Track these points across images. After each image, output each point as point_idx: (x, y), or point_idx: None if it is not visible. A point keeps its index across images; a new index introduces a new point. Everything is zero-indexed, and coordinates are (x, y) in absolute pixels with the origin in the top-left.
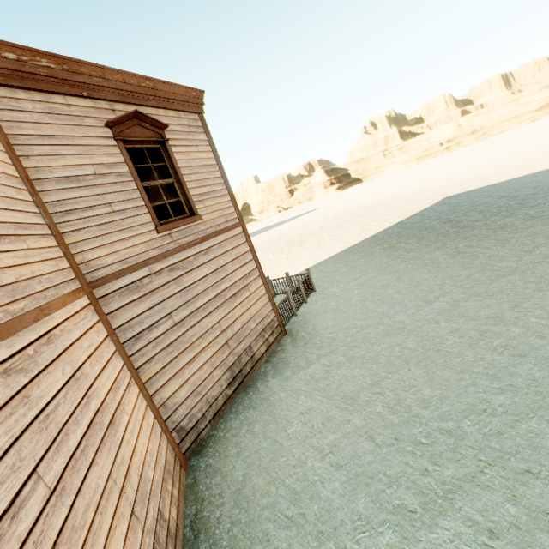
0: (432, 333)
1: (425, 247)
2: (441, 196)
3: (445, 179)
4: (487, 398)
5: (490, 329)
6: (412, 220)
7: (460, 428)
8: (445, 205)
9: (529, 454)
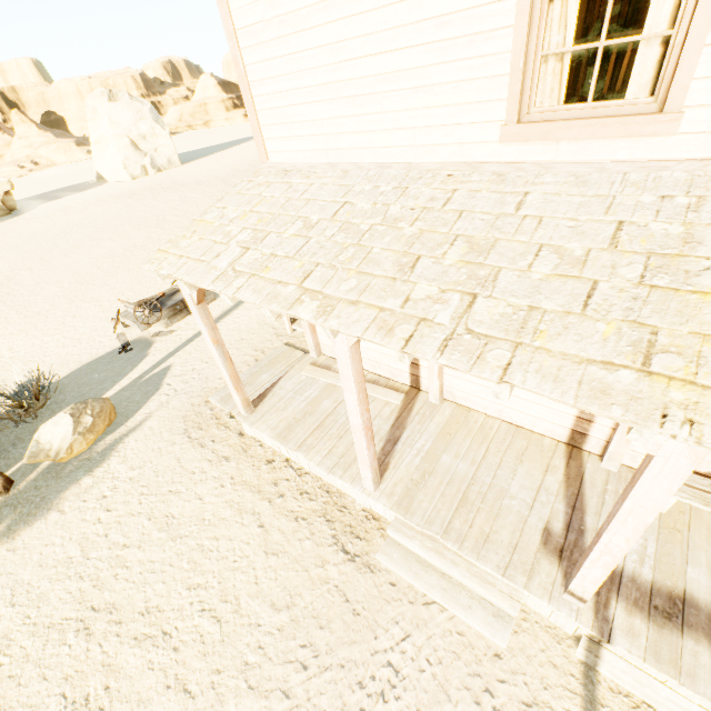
0: None
1: None
2: None
3: None
4: None
5: None
6: None
7: None
8: None
9: None
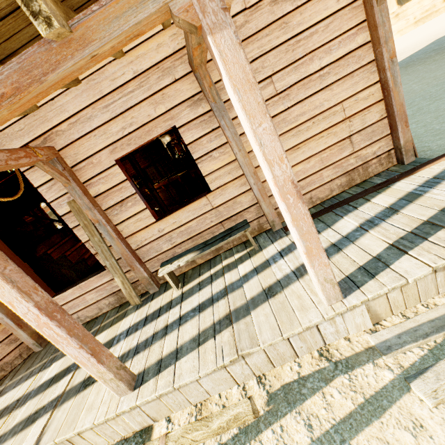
0: (406, 90)
1: (409, 68)
2: (431, 41)
3: (440, 29)
4: (429, 91)
5: (440, 76)
6: (401, 61)
7: (413, 101)
8: (433, 44)
9: (441, 93)
